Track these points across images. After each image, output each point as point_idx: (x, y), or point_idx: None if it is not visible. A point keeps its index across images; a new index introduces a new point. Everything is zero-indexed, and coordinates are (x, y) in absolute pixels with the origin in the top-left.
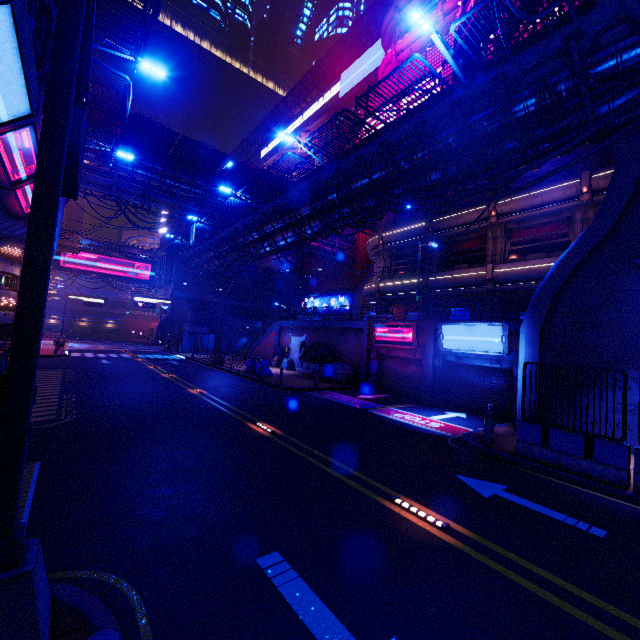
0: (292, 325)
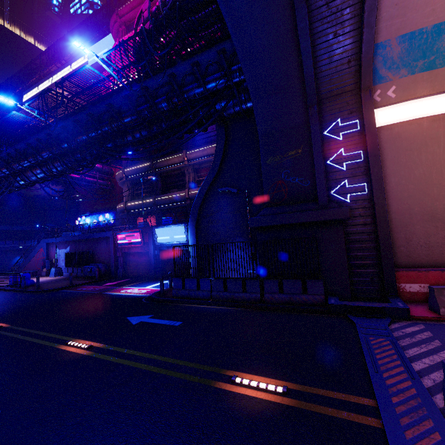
0: (57, 241)
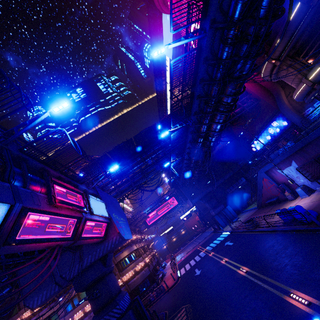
0: (274, 164)
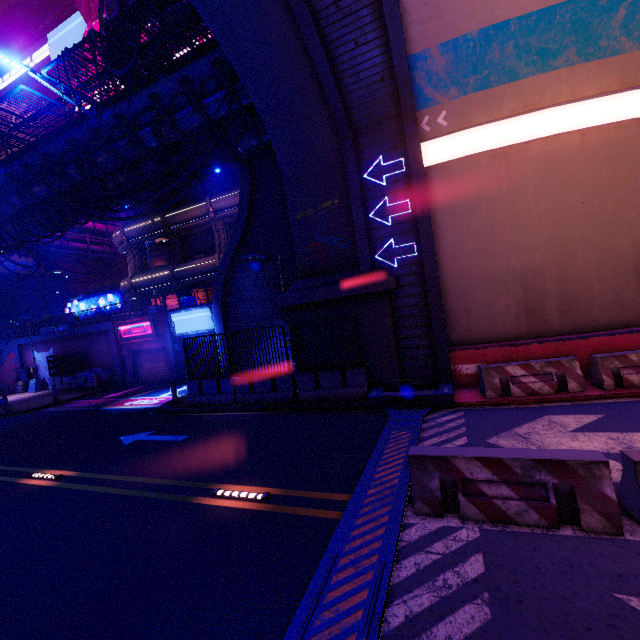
0: (33, 341)
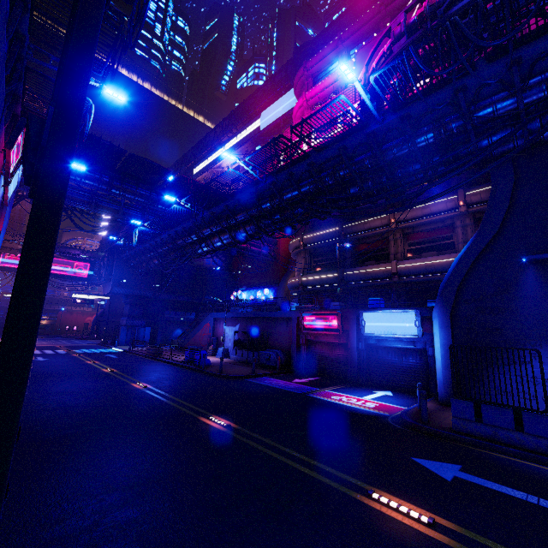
0: (226, 316)
